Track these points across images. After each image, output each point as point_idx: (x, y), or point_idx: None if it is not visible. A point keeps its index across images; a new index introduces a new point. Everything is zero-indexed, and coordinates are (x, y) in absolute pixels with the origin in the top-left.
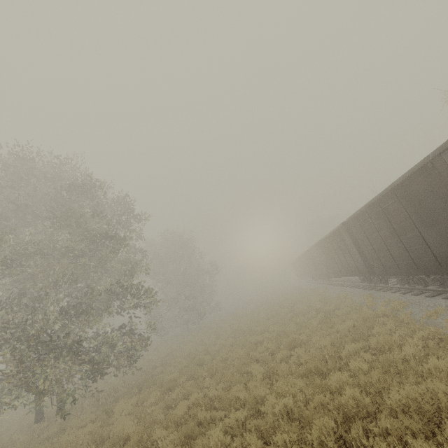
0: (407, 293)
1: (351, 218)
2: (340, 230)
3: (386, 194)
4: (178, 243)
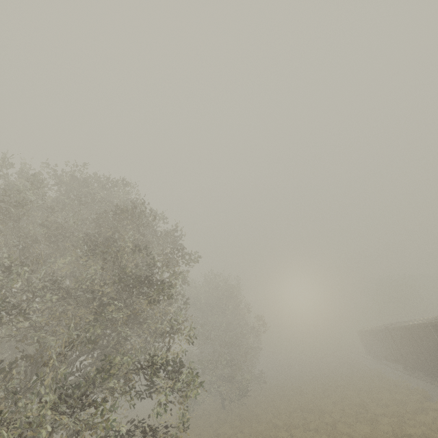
0: None
1: None
2: None
3: None
4: (222, 288)
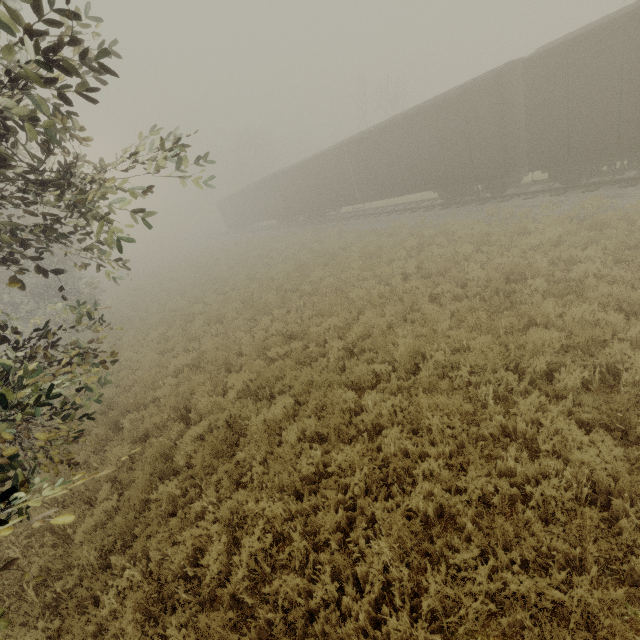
0: (563, 194)
1: (546, 55)
2: (473, 94)
3: None
4: None
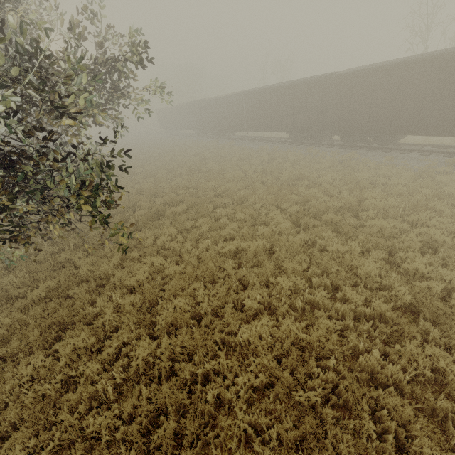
0: (344, 149)
1: (345, 75)
2: (312, 84)
3: (421, 63)
4: None
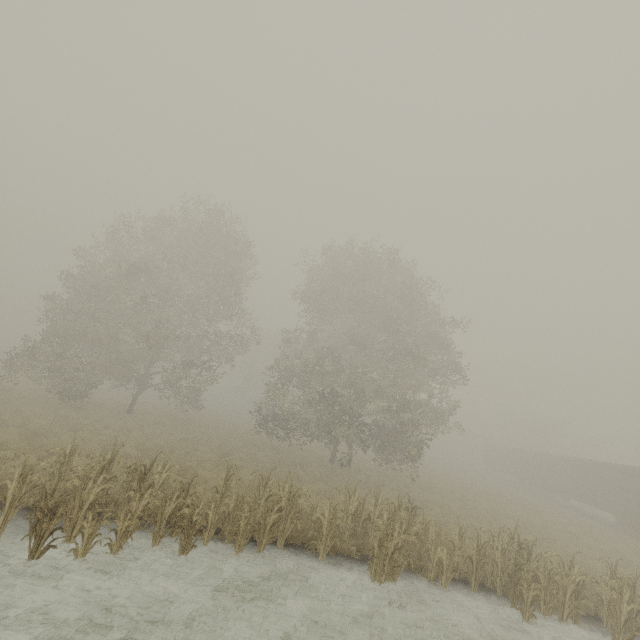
0: None
1: None
2: (631, 472)
3: None
4: None
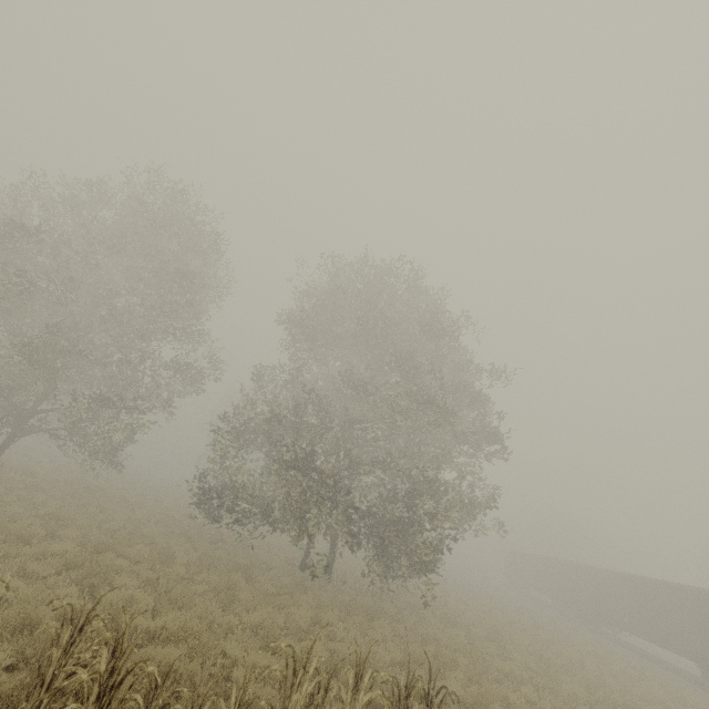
0: None
1: None
2: None
3: None
4: None
